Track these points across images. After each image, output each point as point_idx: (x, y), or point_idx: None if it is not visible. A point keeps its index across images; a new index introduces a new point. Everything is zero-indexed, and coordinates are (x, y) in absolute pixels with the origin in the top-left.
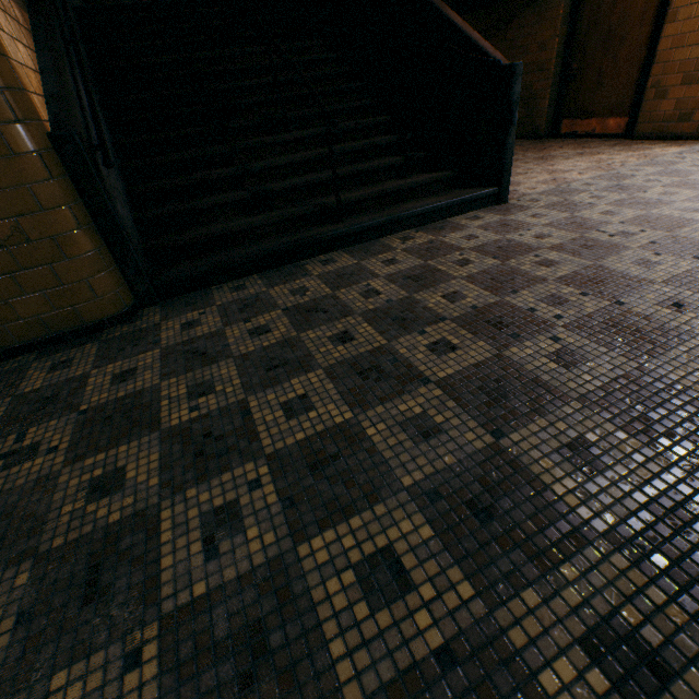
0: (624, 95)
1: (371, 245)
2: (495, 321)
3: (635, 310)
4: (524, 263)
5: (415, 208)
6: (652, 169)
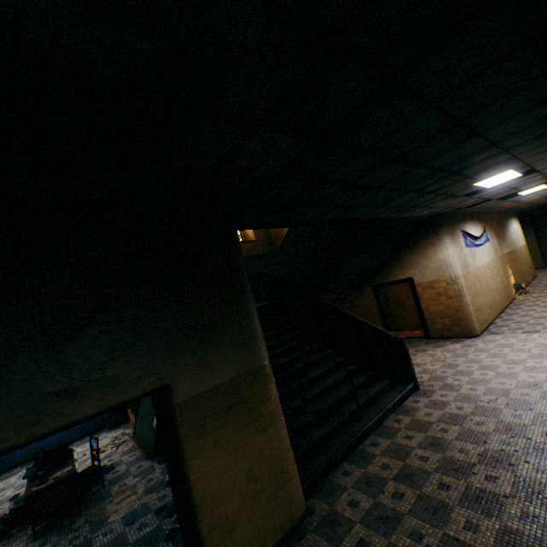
0: (415, 321)
1: (383, 428)
2: (495, 459)
3: (537, 440)
4: (470, 425)
5: (389, 402)
6: (461, 359)
